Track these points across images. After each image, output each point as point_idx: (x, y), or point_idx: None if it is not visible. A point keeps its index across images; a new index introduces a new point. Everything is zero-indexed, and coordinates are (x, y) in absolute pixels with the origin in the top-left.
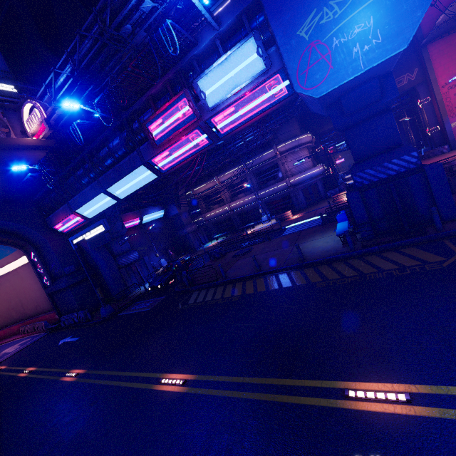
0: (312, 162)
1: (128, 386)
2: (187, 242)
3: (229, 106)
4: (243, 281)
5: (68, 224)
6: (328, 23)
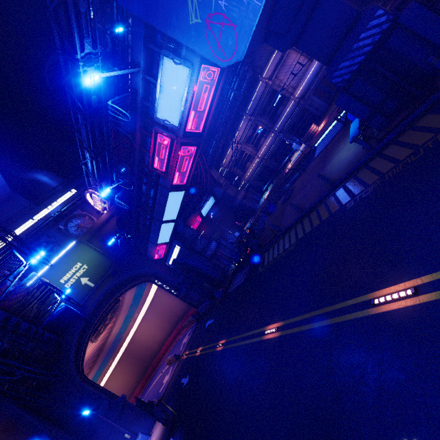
0: (306, 58)
1: (250, 342)
2: (245, 208)
3: (188, 114)
4: (294, 227)
5: (160, 253)
6: None
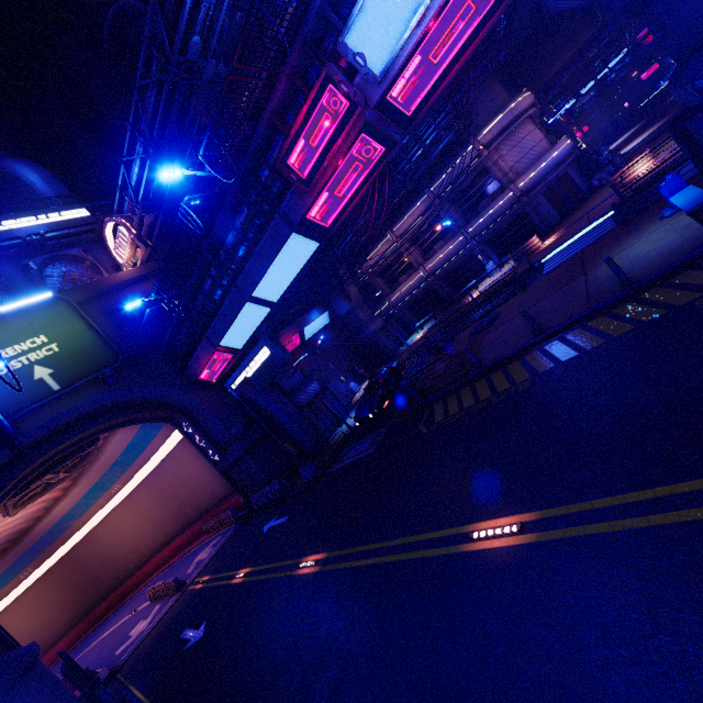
0: (546, 139)
1: (414, 558)
2: (378, 347)
3: (409, 58)
4: (517, 358)
5: (215, 368)
6: None
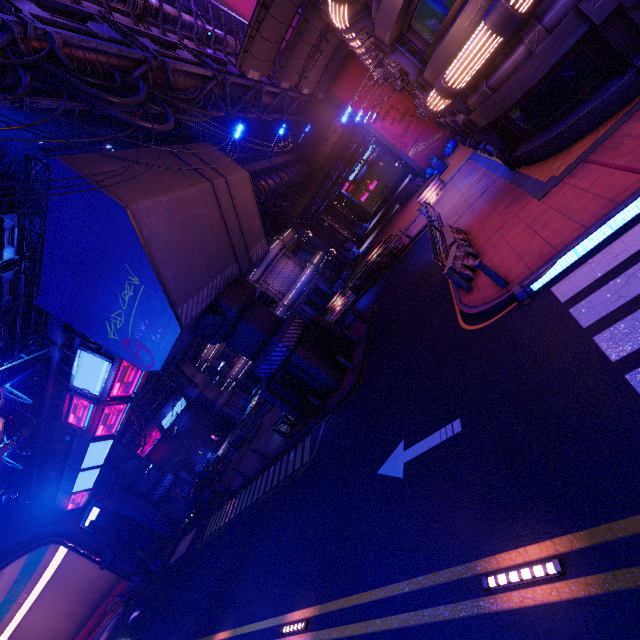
0: (298, 266)
1: None
2: (227, 417)
3: (113, 385)
4: (237, 494)
5: (78, 501)
6: (122, 327)
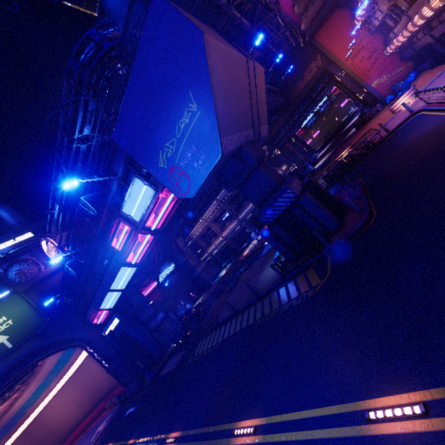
0: None
1: None
2: (202, 280)
3: (150, 215)
4: (226, 323)
5: (101, 317)
6: (172, 156)
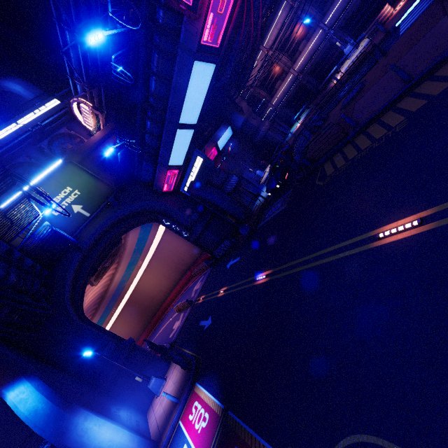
0: None
1: (335, 259)
2: (270, 142)
3: None
4: (389, 109)
5: (170, 182)
6: None
